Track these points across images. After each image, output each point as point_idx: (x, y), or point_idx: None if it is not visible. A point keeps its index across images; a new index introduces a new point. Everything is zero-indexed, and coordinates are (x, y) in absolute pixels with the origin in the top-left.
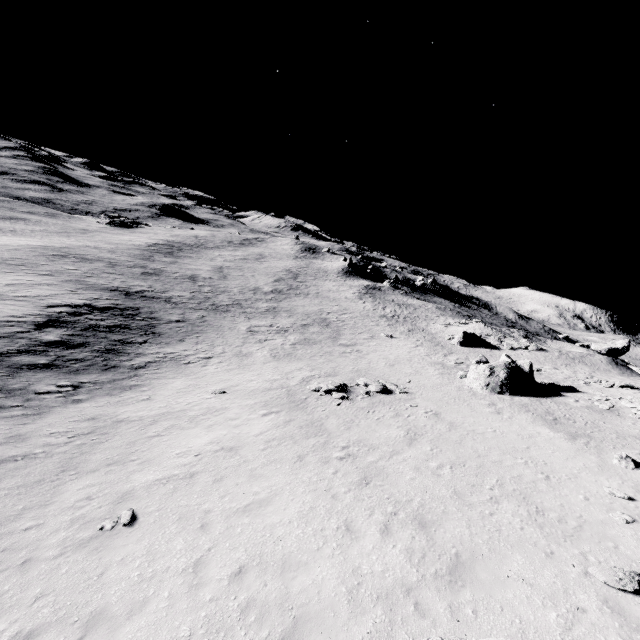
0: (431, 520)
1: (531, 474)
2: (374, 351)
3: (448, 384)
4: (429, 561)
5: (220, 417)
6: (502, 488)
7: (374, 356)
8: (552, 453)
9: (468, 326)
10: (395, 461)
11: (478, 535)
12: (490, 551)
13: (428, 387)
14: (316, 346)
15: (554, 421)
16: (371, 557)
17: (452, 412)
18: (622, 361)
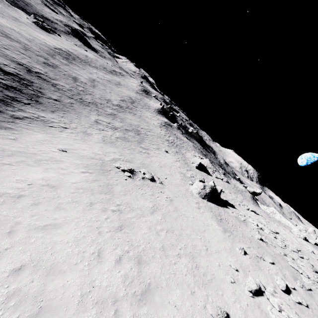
0: (145, 260)
1: (201, 245)
2: (156, 156)
3: (183, 186)
4: (134, 285)
5: (56, 165)
6: (185, 250)
7: (155, 159)
8: (213, 237)
9: (203, 160)
10: (141, 220)
11: (164, 274)
12: (166, 285)
13: (173, 184)
14: (128, 143)
15: (220, 220)
16: (104, 276)
17: (179, 201)
18: (256, 198)
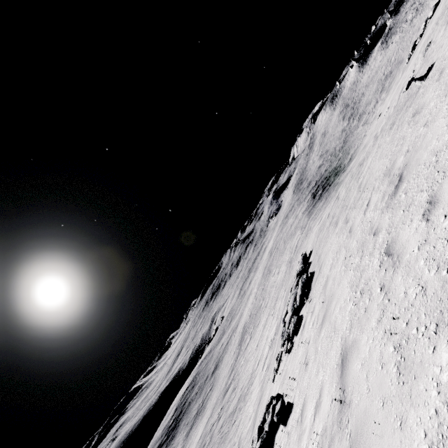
0: None
1: None
2: None
3: None
4: None
5: (386, 106)
6: None
7: None
8: None
9: None
10: None
11: None
12: None
13: None
14: (396, 75)
15: None
16: None
17: None
18: None
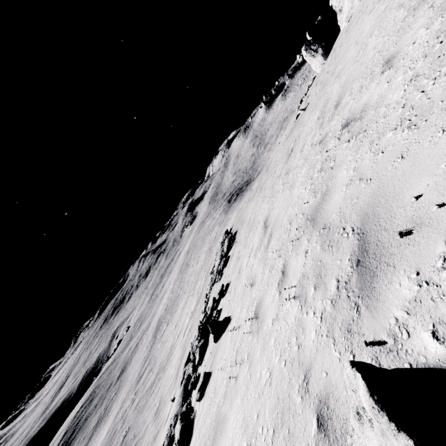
0: None
1: None
2: None
3: None
4: None
5: None
6: None
7: None
8: None
9: None
10: None
11: None
12: None
13: None
14: (290, 119)
15: None
16: None
17: None
18: None
